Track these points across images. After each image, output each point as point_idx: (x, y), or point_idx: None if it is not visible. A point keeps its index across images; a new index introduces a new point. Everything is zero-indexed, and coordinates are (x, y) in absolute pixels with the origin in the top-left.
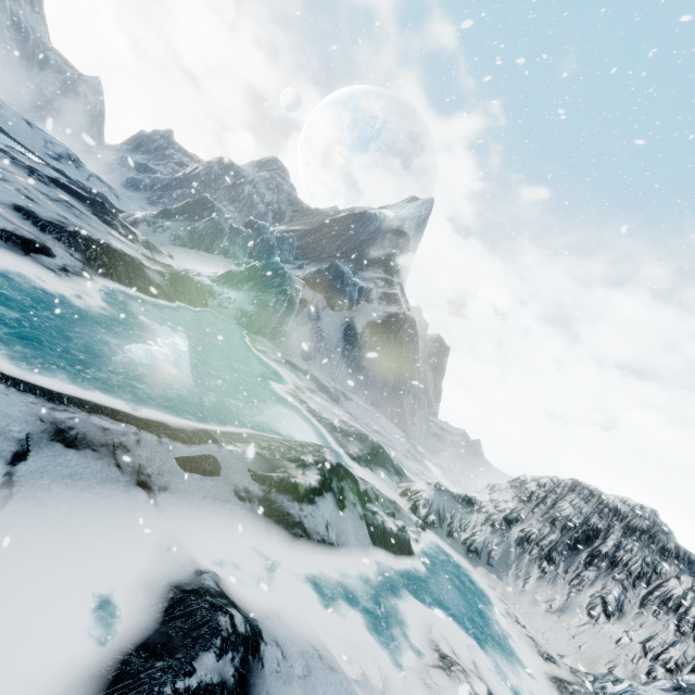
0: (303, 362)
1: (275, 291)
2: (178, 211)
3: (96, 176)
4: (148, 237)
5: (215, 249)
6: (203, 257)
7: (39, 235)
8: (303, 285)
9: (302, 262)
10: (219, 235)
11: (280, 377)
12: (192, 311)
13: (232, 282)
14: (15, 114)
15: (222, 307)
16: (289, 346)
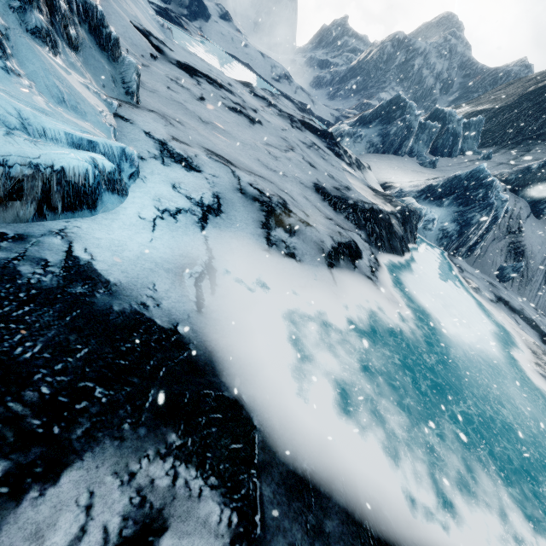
0: (499, 284)
1: (478, 205)
2: (372, 116)
3: (300, 87)
4: (350, 149)
5: (402, 150)
6: (393, 162)
7: (336, 217)
8: (503, 189)
9: (490, 151)
10: (408, 135)
11: (509, 333)
12: (415, 249)
13: (432, 197)
14: (255, 50)
15: (426, 230)
16: (483, 265)
